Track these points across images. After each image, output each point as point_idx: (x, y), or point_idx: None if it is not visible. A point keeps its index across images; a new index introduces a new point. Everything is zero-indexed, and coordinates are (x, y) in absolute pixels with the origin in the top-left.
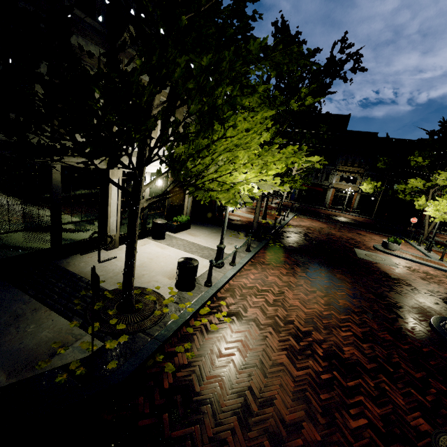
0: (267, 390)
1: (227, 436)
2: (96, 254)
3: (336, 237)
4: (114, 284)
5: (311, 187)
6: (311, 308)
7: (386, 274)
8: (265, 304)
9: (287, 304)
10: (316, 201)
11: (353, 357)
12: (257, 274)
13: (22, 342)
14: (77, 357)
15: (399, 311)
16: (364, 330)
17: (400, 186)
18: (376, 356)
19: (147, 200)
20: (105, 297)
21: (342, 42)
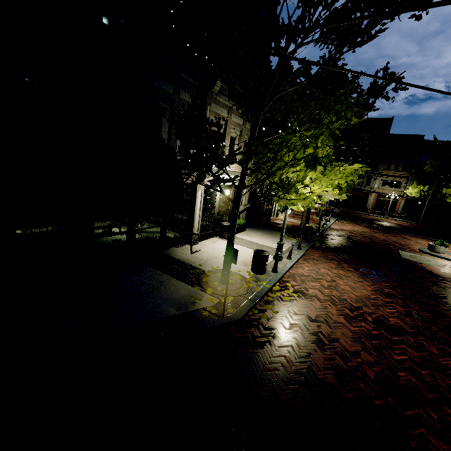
0: (333, 335)
1: (311, 351)
2: (185, 248)
3: (379, 240)
4: (208, 267)
5: (351, 192)
6: (360, 292)
7: (430, 273)
8: (322, 287)
9: (339, 289)
10: (356, 206)
11: (397, 325)
12: (310, 266)
13: (173, 295)
14: (208, 305)
15: (441, 300)
16: (407, 309)
17: (448, 190)
18: (417, 326)
19: (243, 206)
20: (206, 274)
21: (384, 71)
